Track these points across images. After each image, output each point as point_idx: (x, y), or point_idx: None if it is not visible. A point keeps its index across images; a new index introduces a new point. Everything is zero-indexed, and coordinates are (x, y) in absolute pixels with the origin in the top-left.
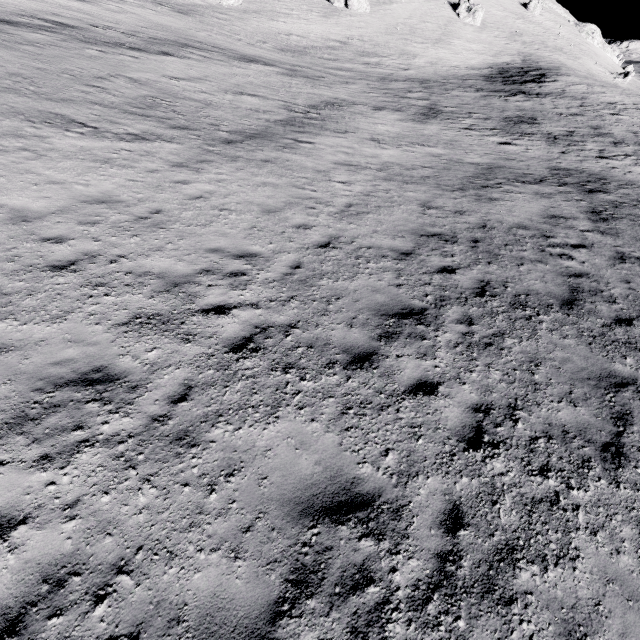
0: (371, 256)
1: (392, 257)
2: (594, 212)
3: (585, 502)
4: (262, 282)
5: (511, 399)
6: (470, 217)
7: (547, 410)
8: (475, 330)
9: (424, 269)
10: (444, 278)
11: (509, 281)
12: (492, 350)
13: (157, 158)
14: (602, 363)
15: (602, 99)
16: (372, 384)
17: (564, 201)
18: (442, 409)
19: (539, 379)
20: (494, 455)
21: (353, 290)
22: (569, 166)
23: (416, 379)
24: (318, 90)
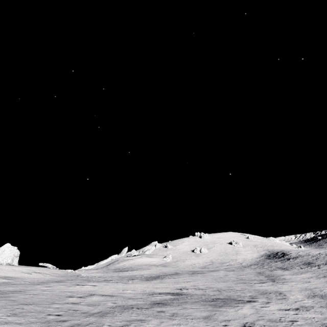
0: None
1: None
2: None
3: None
4: None
5: None
6: None
7: None
8: None
9: None
10: None
11: None
12: None
13: (275, 284)
14: None
15: (314, 253)
16: None
17: None
18: None
19: None
20: None
21: None
22: None
23: None
24: (246, 271)
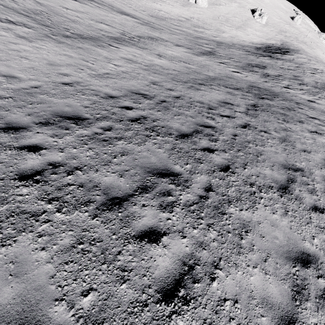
0: (88, 93)
1: (101, 96)
2: (253, 106)
3: (58, 220)
4: (2, 88)
5: (82, 165)
6: (174, 92)
7: (99, 174)
8: (106, 133)
9: (113, 104)
10: (120, 110)
11: (160, 120)
12: (104, 143)
13: (12, 32)
14: (168, 163)
15: (311, 66)
16: (1, 139)
17: (241, 98)
18: (29, 159)
19: (115, 161)
20: (30, 185)
21: (55, 102)
22: (262, 87)
23: (33, 143)
24: (151, 32)
